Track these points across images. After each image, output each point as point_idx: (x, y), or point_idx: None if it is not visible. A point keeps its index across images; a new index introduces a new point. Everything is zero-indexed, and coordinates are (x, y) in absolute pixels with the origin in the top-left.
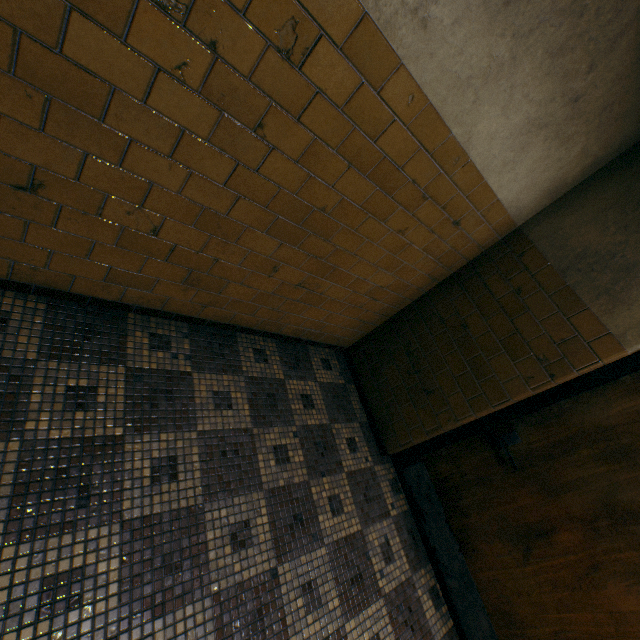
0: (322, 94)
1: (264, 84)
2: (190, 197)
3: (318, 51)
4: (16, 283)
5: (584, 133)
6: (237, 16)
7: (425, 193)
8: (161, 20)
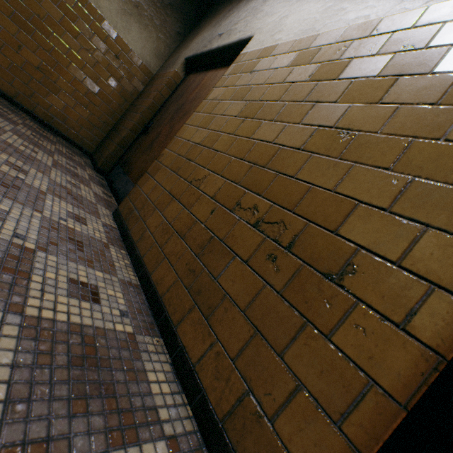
0: None
1: None
2: None
3: None
4: None
5: (152, 26)
6: None
7: (91, 30)
8: None
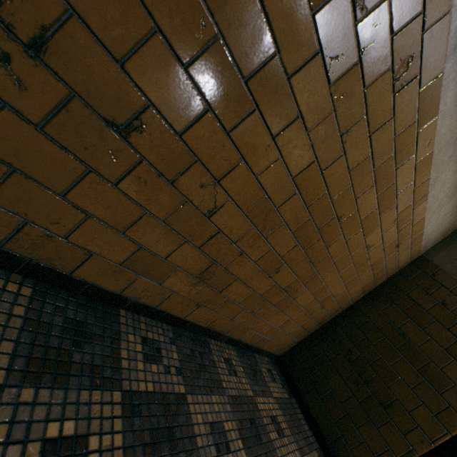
0: (393, 120)
1: (369, 97)
2: (262, 182)
3: (409, 86)
4: (5, 253)
5: None
6: (388, 36)
7: (396, 217)
8: (346, 11)
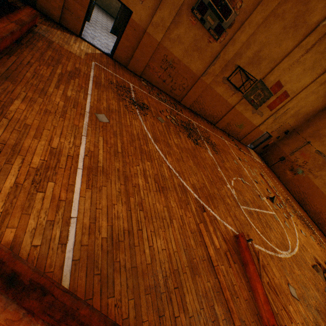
0: None
1: None
2: None
3: None
4: None
5: None
6: None
7: None
8: None
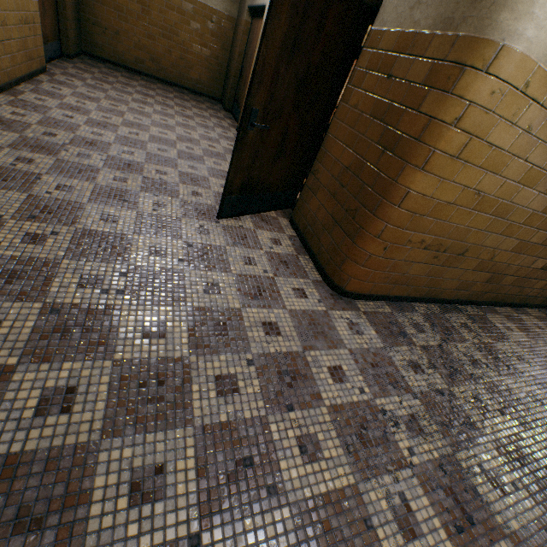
0: None
1: None
2: (143, 30)
3: None
4: (119, 65)
5: None
6: None
7: (194, 14)
8: None
